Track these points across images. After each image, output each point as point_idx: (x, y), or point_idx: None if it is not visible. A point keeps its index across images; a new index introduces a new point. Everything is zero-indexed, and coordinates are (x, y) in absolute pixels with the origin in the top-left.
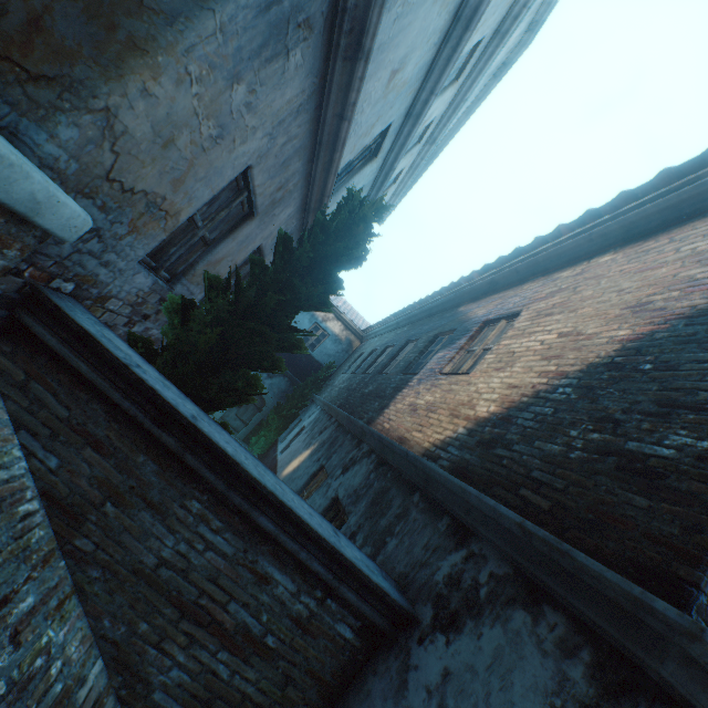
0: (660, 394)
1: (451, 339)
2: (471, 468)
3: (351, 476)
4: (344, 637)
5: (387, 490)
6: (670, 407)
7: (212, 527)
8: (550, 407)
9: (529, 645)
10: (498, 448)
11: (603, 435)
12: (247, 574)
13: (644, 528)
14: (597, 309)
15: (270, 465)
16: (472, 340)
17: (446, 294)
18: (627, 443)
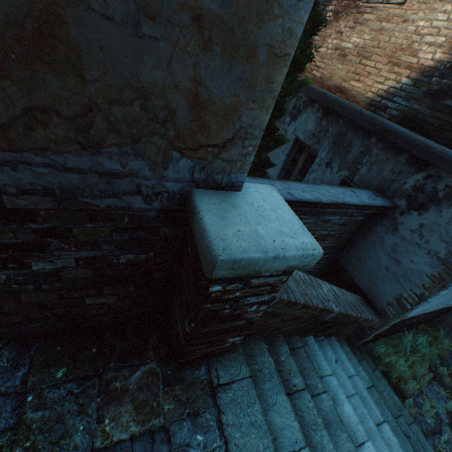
0: None
1: None
2: (421, 118)
3: (302, 123)
4: (359, 220)
5: (344, 135)
6: None
7: (303, 219)
8: None
9: None
10: (447, 100)
11: None
12: (320, 223)
13: None
14: None
15: None
16: None
17: None
18: None
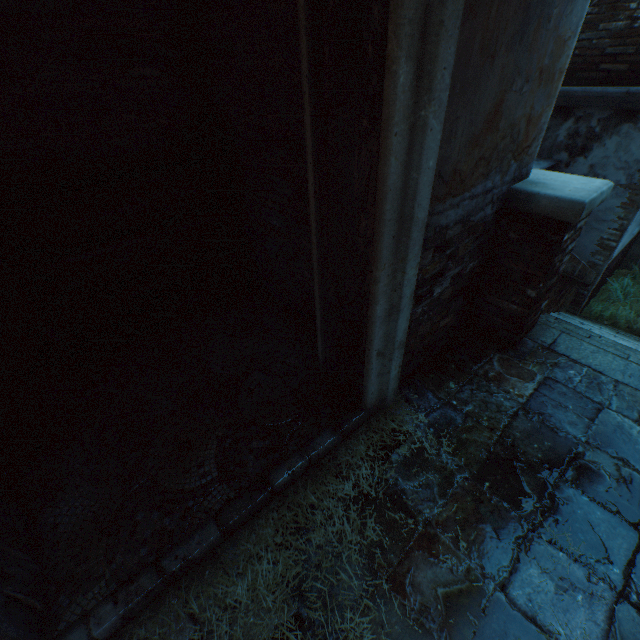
0: None
1: None
2: None
3: None
4: None
5: None
6: None
7: None
8: None
9: (634, 134)
10: None
11: None
12: None
13: None
14: None
15: None
16: None
17: None
18: None
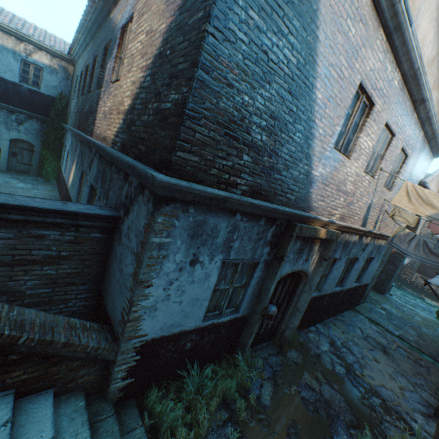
0: (170, 71)
1: (111, 50)
2: (126, 143)
3: (93, 170)
4: (98, 237)
5: (105, 170)
6: (172, 78)
7: None
8: (144, 93)
9: (143, 205)
10: (132, 127)
11: (157, 104)
12: (30, 239)
13: (163, 145)
14: (157, 6)
15: (63, 183)
16: (121, 47)
17: (97, 2)
18: (162, 105)
